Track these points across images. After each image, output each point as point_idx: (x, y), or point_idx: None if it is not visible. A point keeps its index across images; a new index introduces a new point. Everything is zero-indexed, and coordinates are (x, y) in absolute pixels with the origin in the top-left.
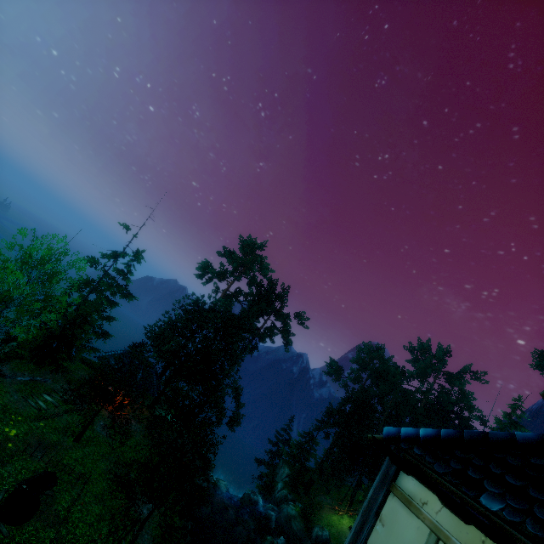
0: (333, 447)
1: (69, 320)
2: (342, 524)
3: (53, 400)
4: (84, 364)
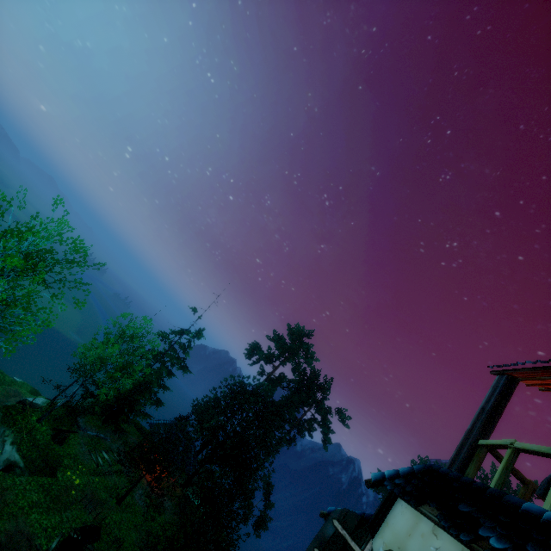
0: None
1: (136, 386)
2: None
3: (108, 458)
4: (136, 428)
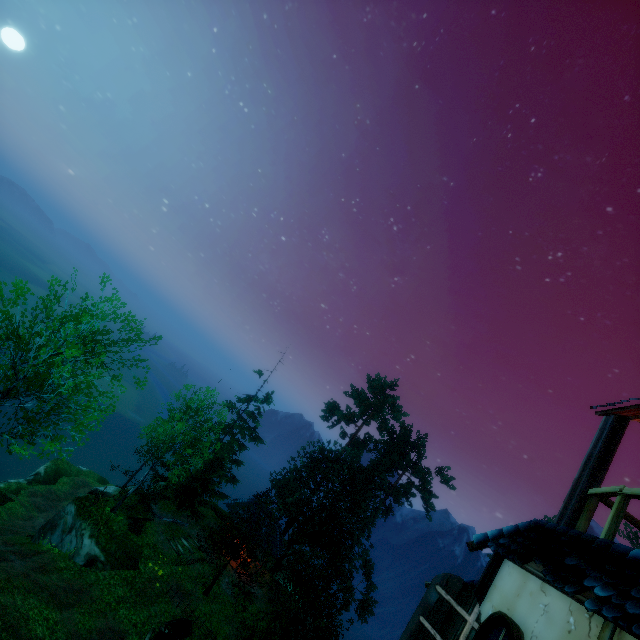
0: None
1: (207, 464)
2: None
3: (189, 546)
4: (213, 510)
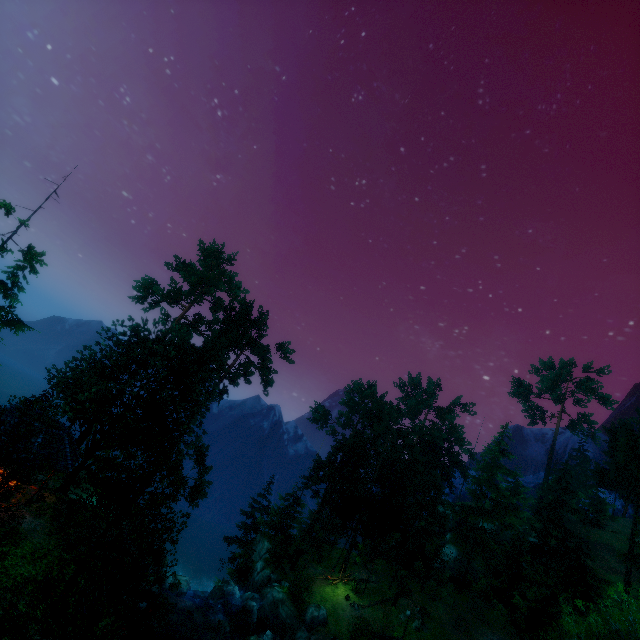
0: (324, 506)
1: None
2: (338, 594)
3: None
4: None
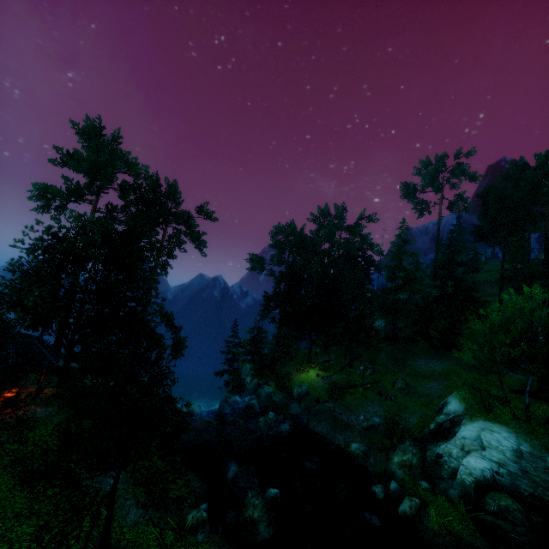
0: (282, 325)
1: None
2: (311, 376)
3: None
4: None
